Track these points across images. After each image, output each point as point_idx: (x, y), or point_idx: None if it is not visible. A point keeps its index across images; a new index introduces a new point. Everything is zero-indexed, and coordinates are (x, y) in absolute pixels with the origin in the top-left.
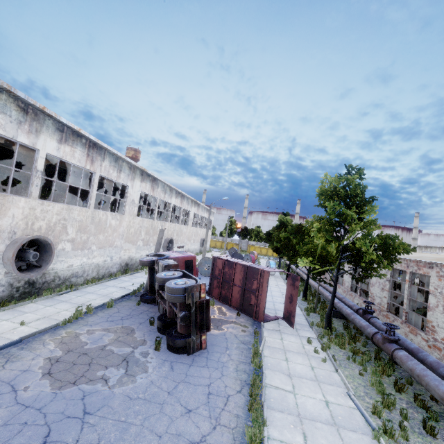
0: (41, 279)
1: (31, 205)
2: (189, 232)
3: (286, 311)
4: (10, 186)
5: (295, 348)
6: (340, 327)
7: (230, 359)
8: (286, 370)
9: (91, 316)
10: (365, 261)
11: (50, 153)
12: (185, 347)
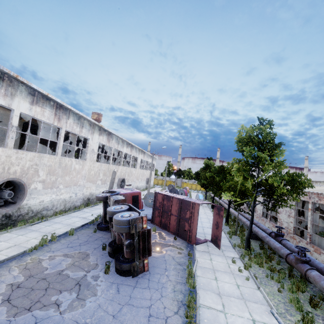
0: (16, 212)
1: (7, 153)
2: (137, 173)
3: (213, 235)
4: (3, 141)
5: (222, 268)
6: (257, 247)
7: (168, 279)
8: (216, 289)
9: (55, 243)
10: (277, 194)
11: (24, 112)
12: (130, 271)
